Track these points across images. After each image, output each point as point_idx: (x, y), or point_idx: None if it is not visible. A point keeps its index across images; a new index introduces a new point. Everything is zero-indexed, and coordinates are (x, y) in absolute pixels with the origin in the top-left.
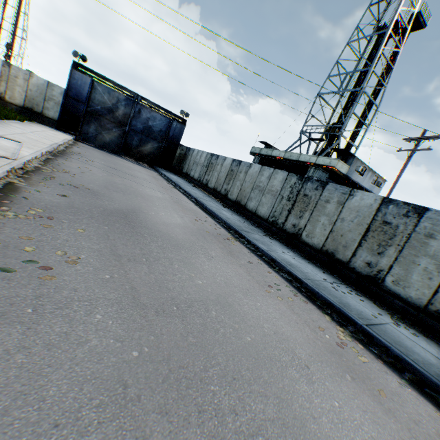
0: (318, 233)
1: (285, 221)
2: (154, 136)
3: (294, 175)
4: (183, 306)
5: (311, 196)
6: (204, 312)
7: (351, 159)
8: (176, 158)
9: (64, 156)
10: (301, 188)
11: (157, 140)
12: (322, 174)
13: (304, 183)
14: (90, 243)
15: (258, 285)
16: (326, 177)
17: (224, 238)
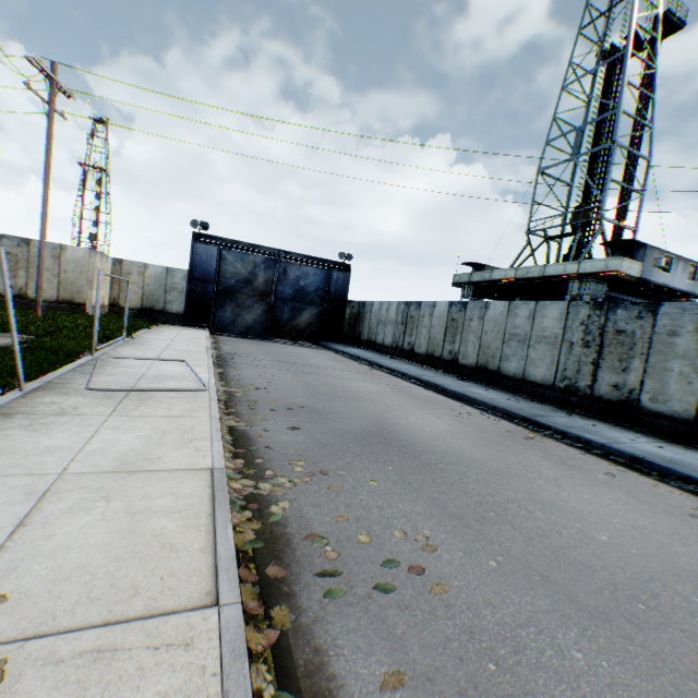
0: (675, 391)
1: (592, 381)
2: (310, 299)
3: (581, 304)
4: (645, 598)
5: (631, 332)
6: (684, 602)
7: (641, 251)
8: (346, 322)
9: (228, 363)
10: (604, 321)
11: (315, 304)
12: (596, 288)
13: (607, 312)
14: (407, 504)
15: (676, 518)
16: (605, 290)
17: (523, 437)
